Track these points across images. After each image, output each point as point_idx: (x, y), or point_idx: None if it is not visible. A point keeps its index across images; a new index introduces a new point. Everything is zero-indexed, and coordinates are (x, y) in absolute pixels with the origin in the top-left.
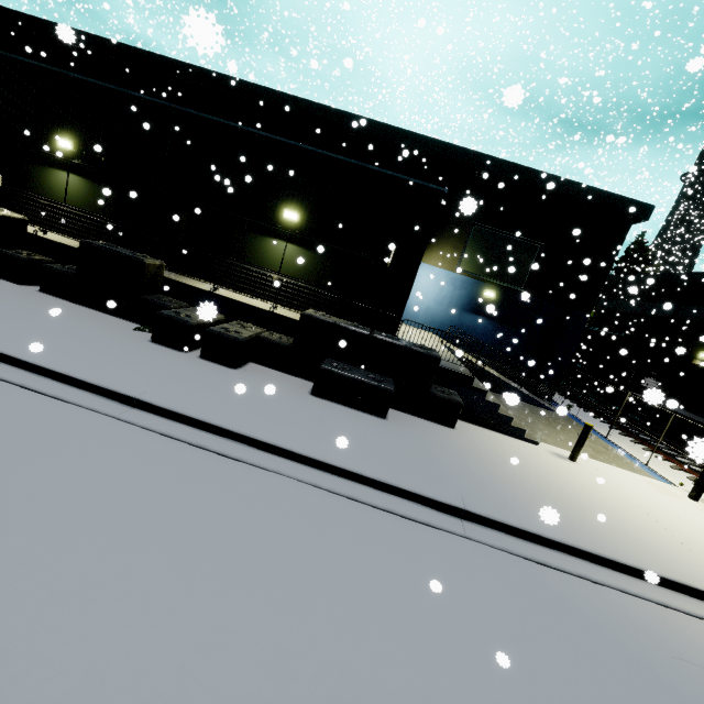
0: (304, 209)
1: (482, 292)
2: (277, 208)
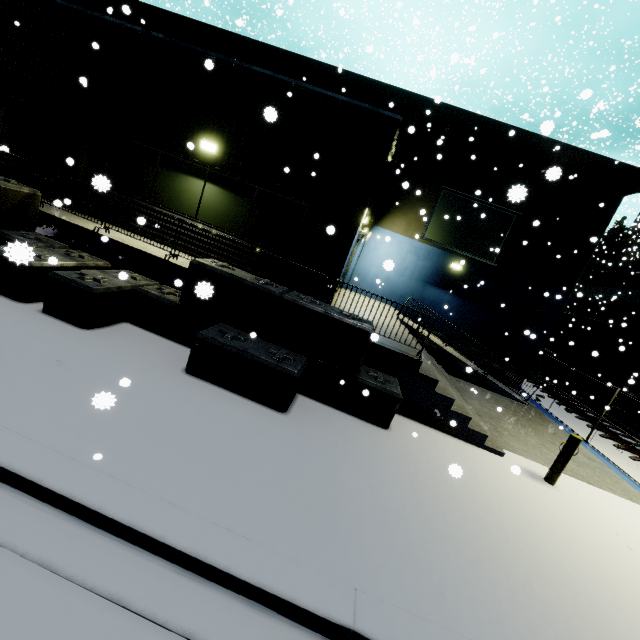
0: (225, 140)
1: (448, 263)
2: (194, 138)
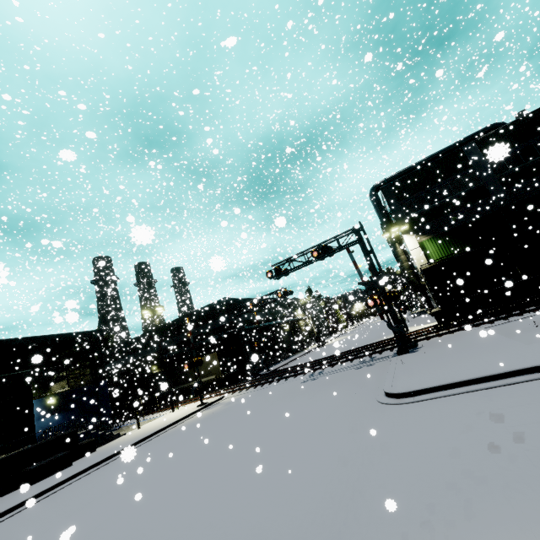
0: None
1: (45, 403)
2: None
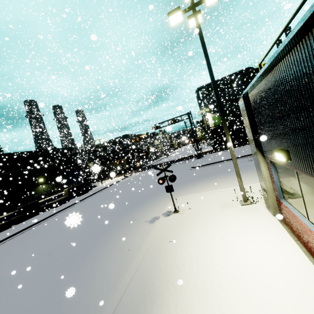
0: (42, 177)
1: None
2: (37, 180)
